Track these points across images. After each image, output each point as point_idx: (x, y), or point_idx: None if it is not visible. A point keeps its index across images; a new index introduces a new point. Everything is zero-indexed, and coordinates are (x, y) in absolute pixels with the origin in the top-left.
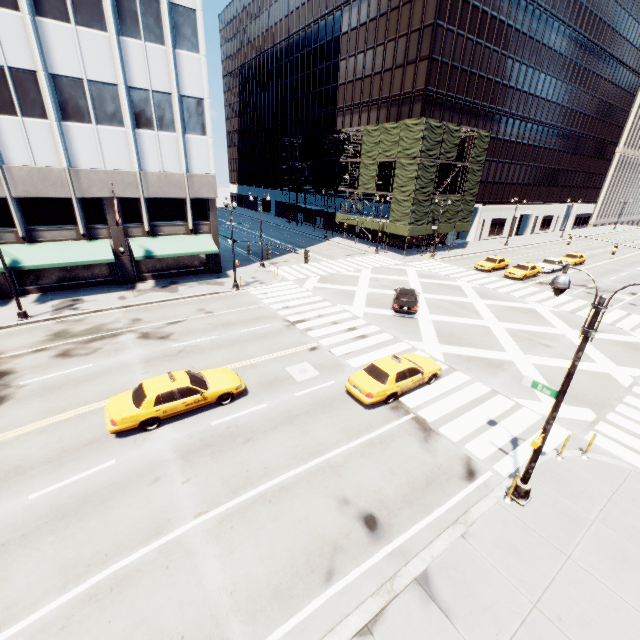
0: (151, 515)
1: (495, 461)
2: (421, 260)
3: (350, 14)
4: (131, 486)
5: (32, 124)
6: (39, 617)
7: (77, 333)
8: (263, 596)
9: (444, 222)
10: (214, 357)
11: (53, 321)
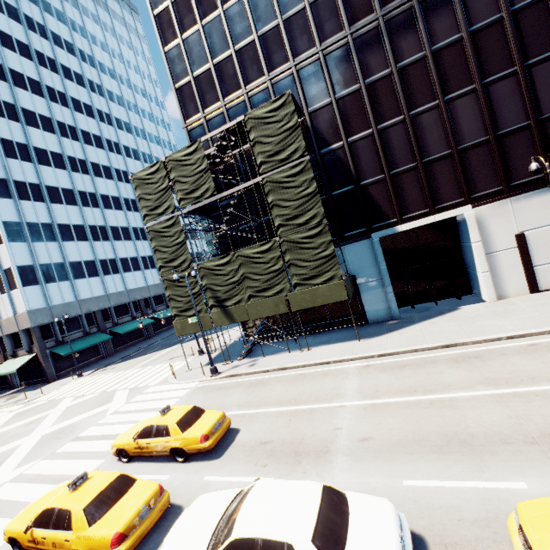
0: None
1: None
2: (183, 380)
3: None
4: None
5: None
6: None
7: None
8: None
9: (251, 298)
10: None
11: None
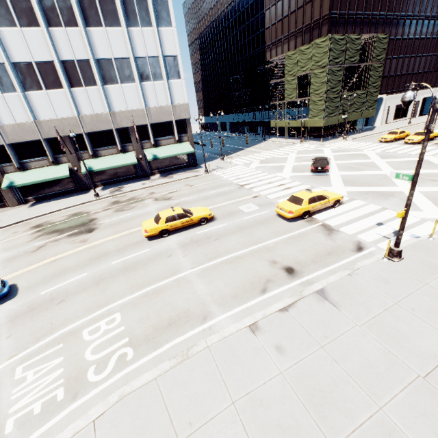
0: (168, 268)
1: (379, 242)
2: (335, 142)
3: None
4: (158, 258)
5: (90, 90)
6: (124, 301)
7: (123, 201)
8: (227, 297)
9: (352, 112)
10: (196, 205)
11: (111, 197)
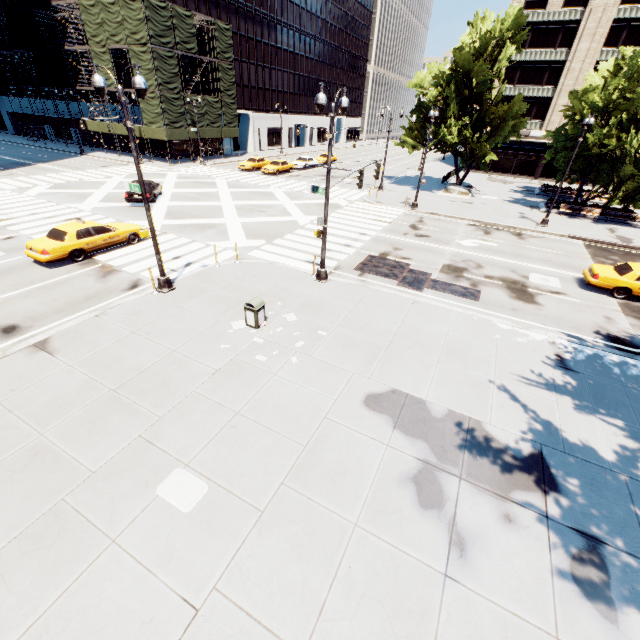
0: None
1: None
2: (189, 166)
3: None
4: None
5: None
6: None
7: None
8: None
9: (208, 126)
10: None
11: None
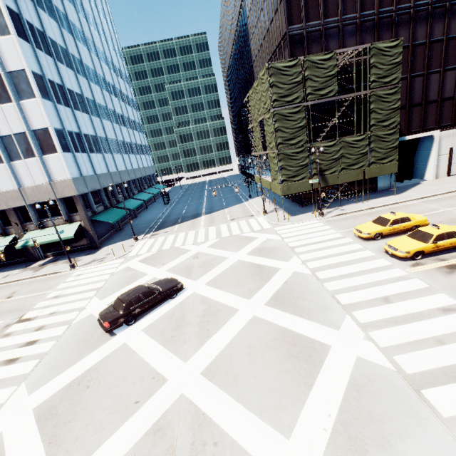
0: None
1: None
2: (299, 221)
3: None
4: None
5: None
6: None
7: None
8: None
9: (342, 170)
10: None
11: None
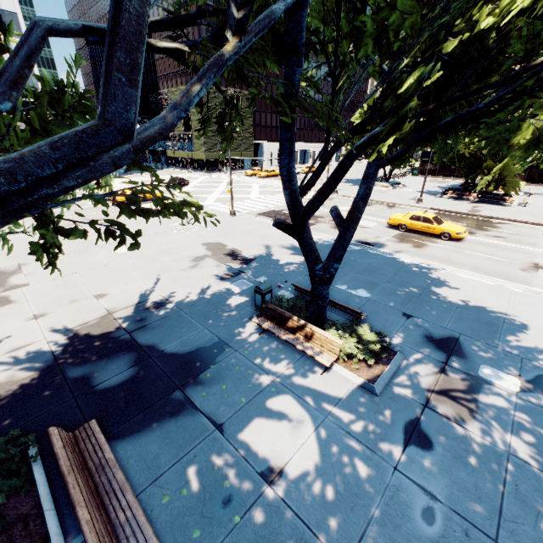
0: None
1: None
2: (216, 174)
3: (153, 11)
4: None
5: None
6: None
7: None
8: None
9: (232, 151)
10: None
11: None
